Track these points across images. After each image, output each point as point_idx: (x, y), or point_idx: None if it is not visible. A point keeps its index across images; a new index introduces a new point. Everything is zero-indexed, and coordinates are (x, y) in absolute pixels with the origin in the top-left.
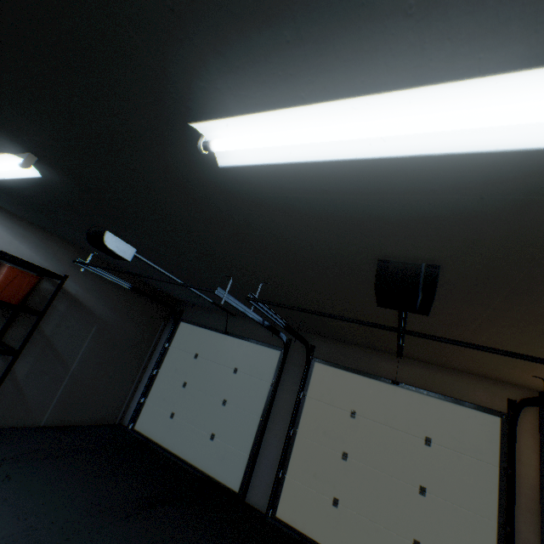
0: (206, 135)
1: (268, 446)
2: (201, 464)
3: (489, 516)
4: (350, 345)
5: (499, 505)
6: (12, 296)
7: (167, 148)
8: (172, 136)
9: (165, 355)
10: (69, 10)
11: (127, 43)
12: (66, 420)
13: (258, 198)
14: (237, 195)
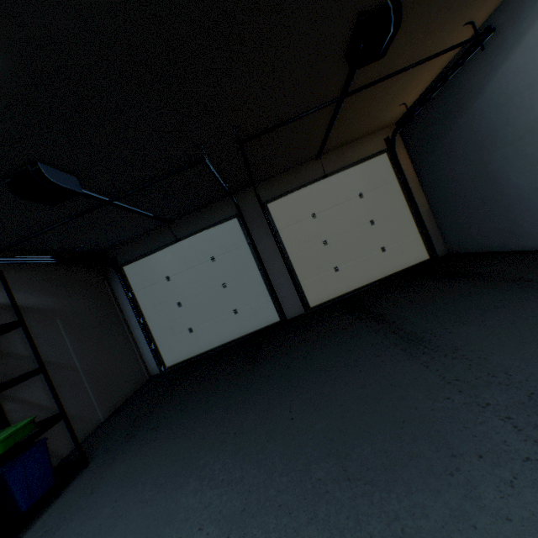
0: None
1: (277, 281)
2: (243, 332)
3: (404, 207)
4: (282, 175)
5: (405, 198)
6: None
7: None
8: None
9: (137, 303)
10: None
11: None
12: (115, 404)
13: None
14: None
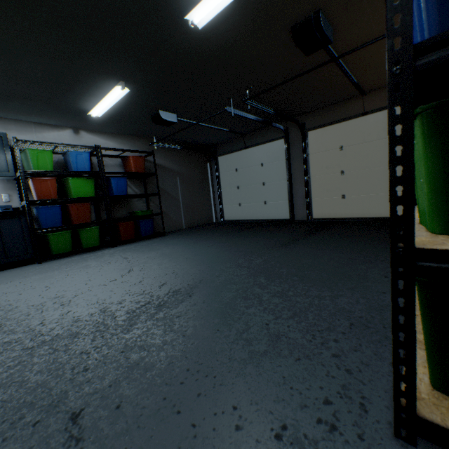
0: (190, 19)
1: (296, 192)
2: (265, 217)
3: None
4: (327, 108)
5: None
6: (140, 170)
7: (176, 36)
8: (176, 29)
9: (219, 180)
10: (134, 5)
11: (153, 3)
12: (193, 224)
13: (220, 34)
14: (211, 39)
